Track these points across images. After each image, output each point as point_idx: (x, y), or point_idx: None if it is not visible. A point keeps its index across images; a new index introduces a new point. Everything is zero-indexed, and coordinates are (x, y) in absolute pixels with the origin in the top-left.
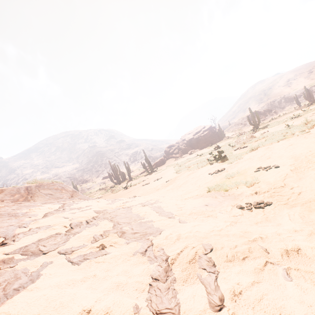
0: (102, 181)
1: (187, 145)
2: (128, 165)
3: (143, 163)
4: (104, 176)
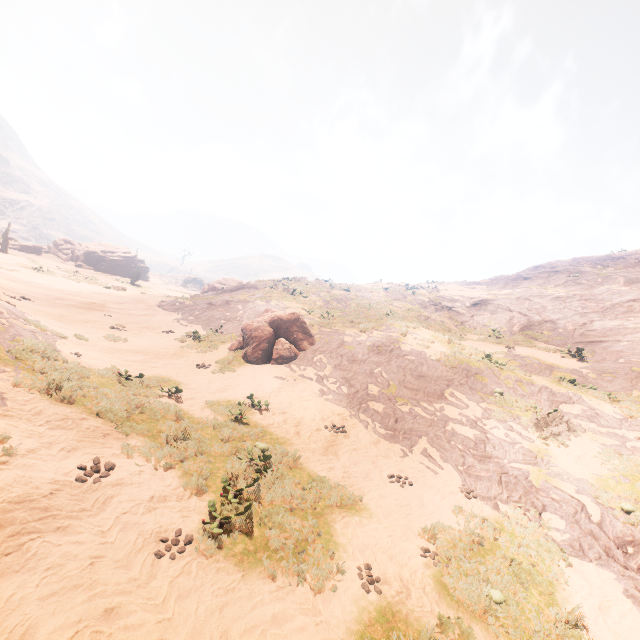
0: None
1: (84, 256)
2: None
3: None
4: None
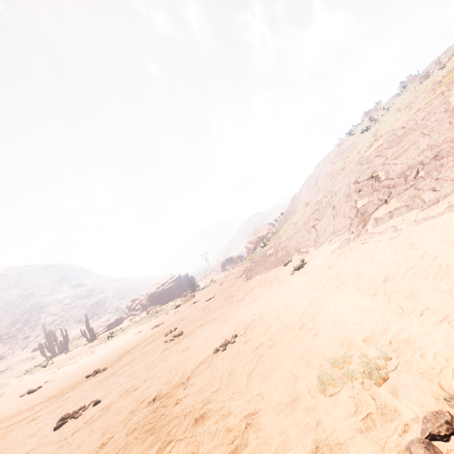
0: (30, 355)
1: (149, 301)
2: (66, 332)
3: (84, 330)
4: (36, 347)
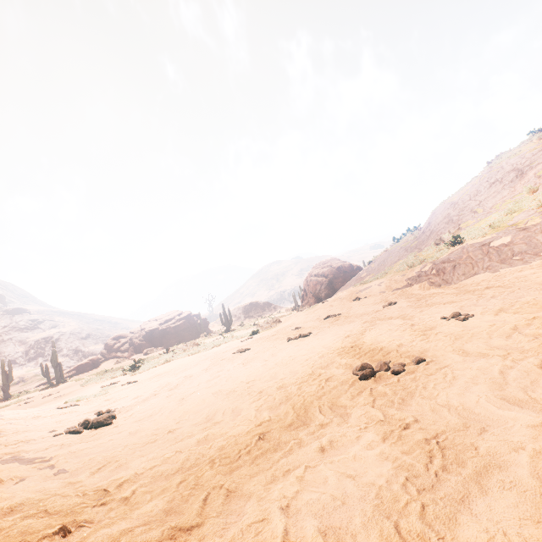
0: None
1: (146, 340)
2: (10, 367)
3: (46, 366)
4: None
